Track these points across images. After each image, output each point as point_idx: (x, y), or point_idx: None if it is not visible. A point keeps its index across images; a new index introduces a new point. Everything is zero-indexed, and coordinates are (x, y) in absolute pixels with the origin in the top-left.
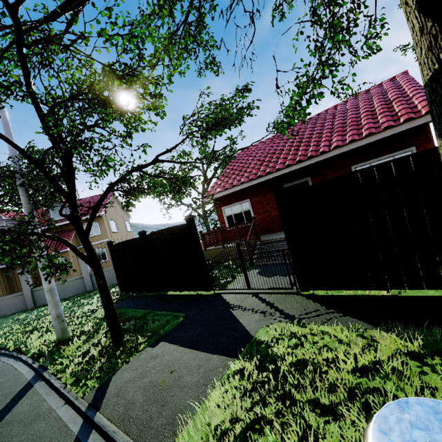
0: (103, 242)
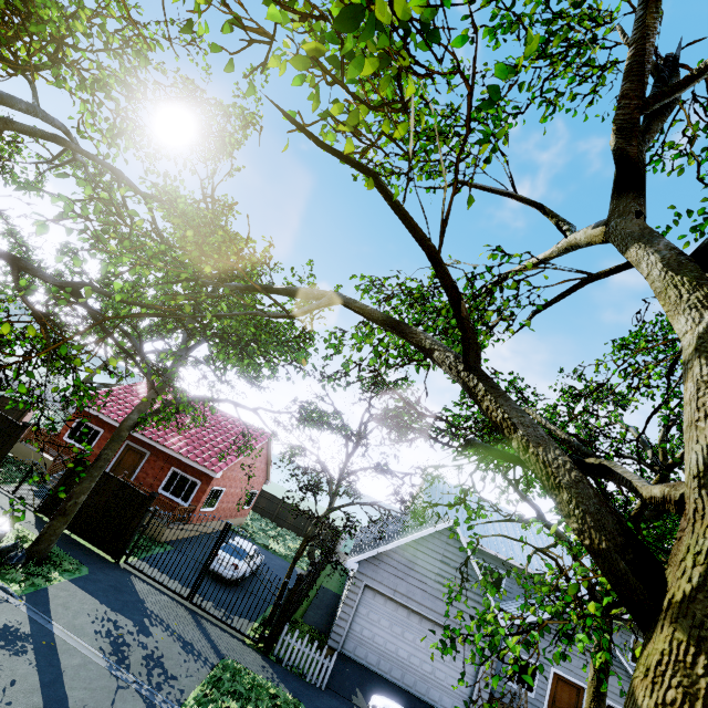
0: None
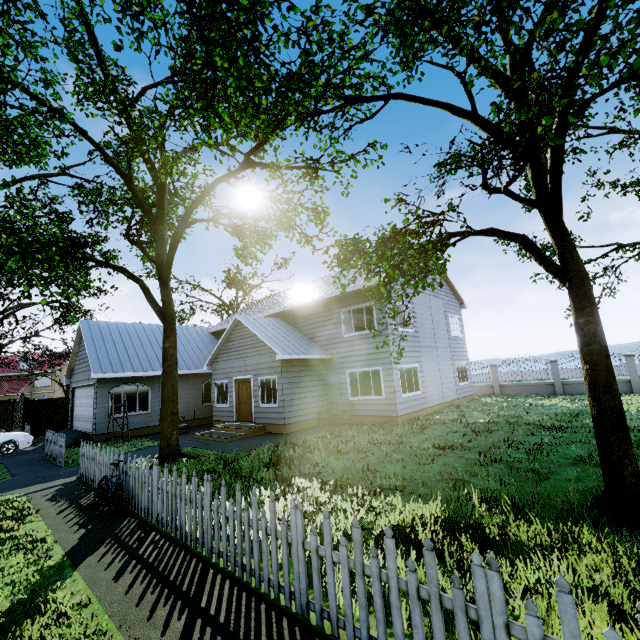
0: (51, 392)
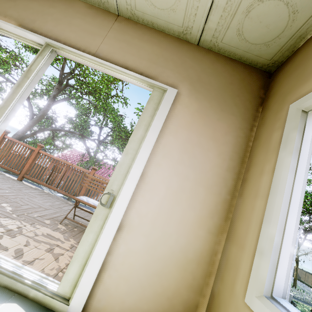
0: None
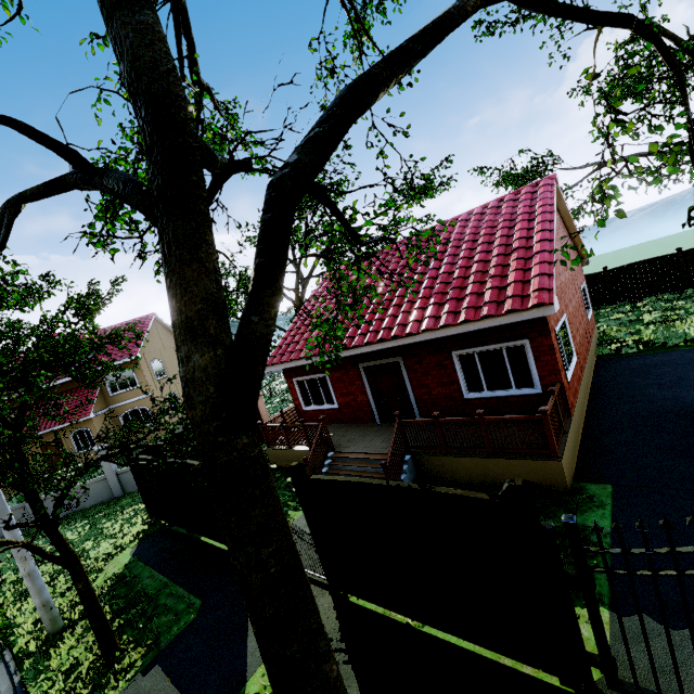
0: (145, 398)
